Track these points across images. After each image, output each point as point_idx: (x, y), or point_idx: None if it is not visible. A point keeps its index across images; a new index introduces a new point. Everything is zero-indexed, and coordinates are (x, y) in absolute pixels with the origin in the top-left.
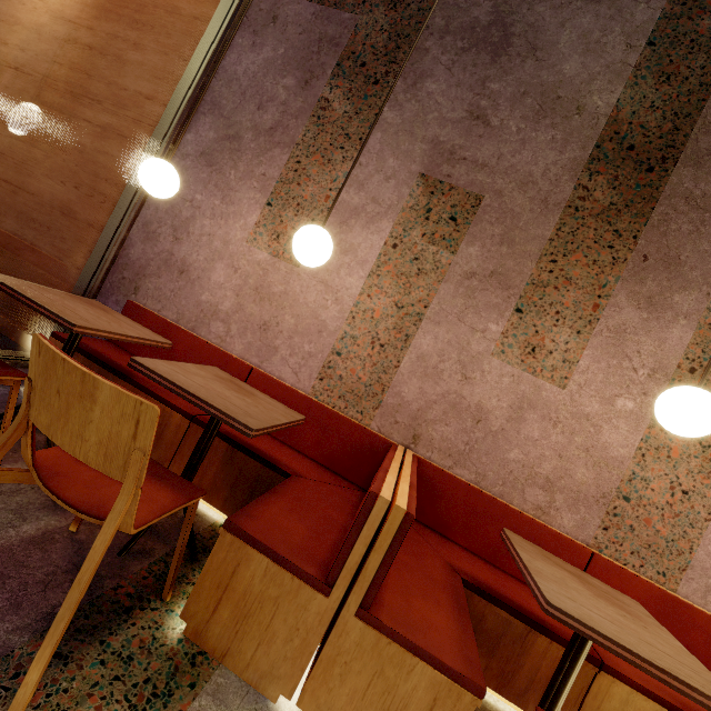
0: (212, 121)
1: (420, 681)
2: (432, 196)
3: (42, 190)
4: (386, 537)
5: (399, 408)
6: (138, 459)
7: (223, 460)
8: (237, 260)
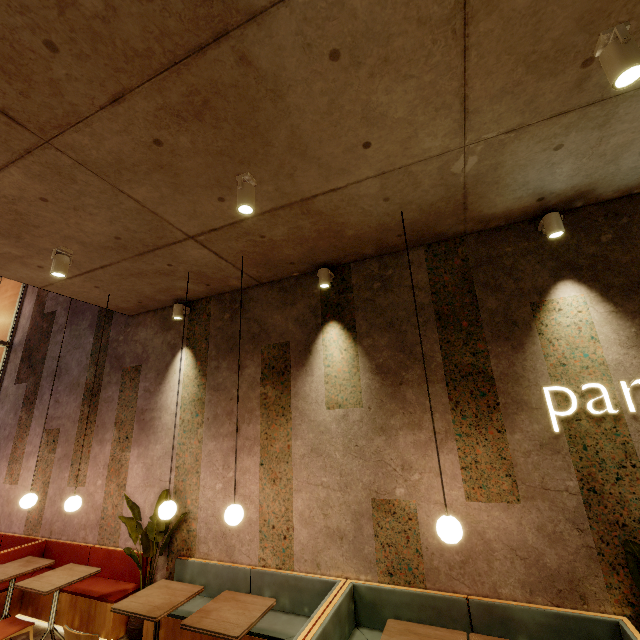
0: None
1: None
2: (49, 435)
3: None
4: None
5: (46, 523)
6: None
7: None
8: (2, 492)
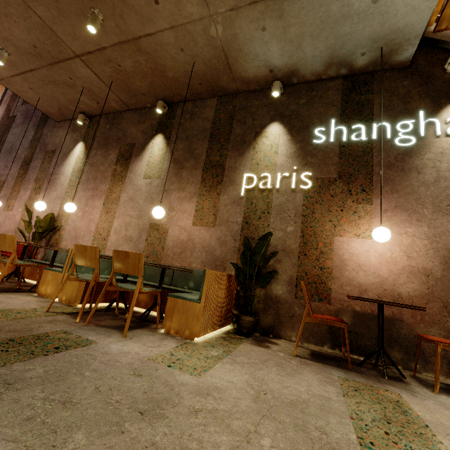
0: None
1: None
2: None
3: None
4: None
5: None
6: None
7: None
8: None
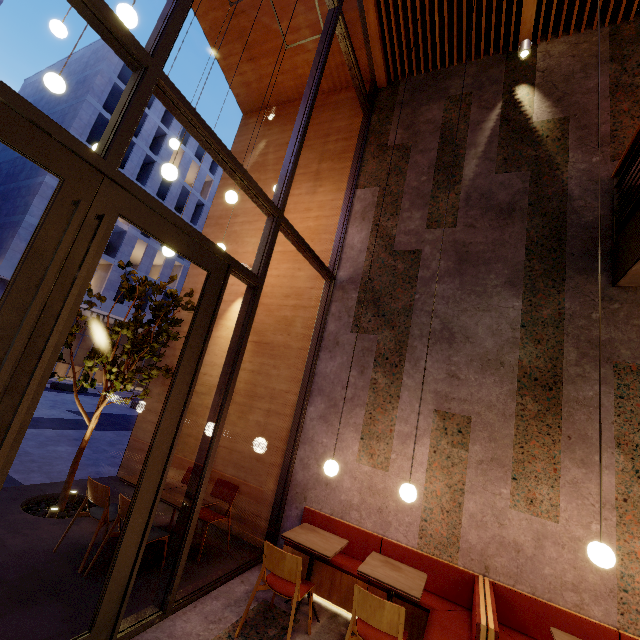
0: (321, 399)
1: None
2: (444, 420)
3: (244, 449)
4: None
5: (470, 550)
6: (401, 627)
7: None
8: (354, 473)
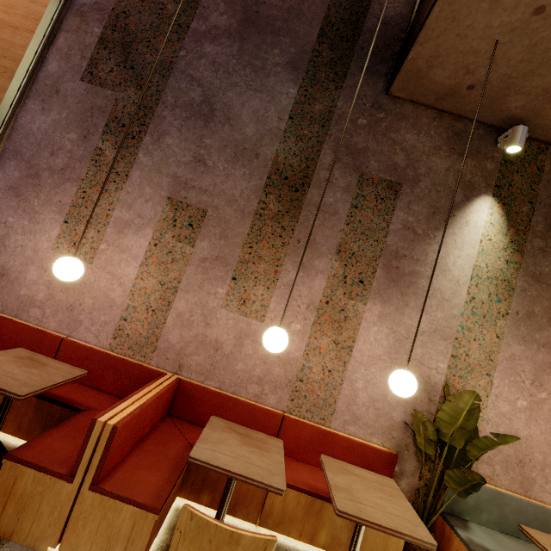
0: (16, 164)
1: (126, 515)
2: (176, 211)
3: None
4: (102, 442)
5: (168, 349)
6: None
7: (35, 409)
8: (45, 263)
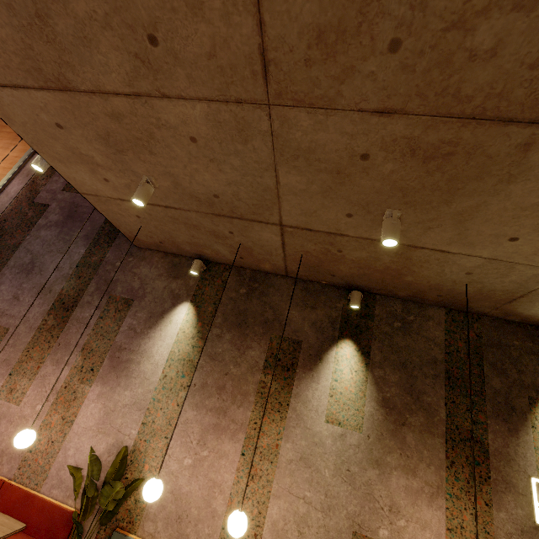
0: None
1: None
2: None
3: None
4: None
5: None
6: None
7: None
8: None
